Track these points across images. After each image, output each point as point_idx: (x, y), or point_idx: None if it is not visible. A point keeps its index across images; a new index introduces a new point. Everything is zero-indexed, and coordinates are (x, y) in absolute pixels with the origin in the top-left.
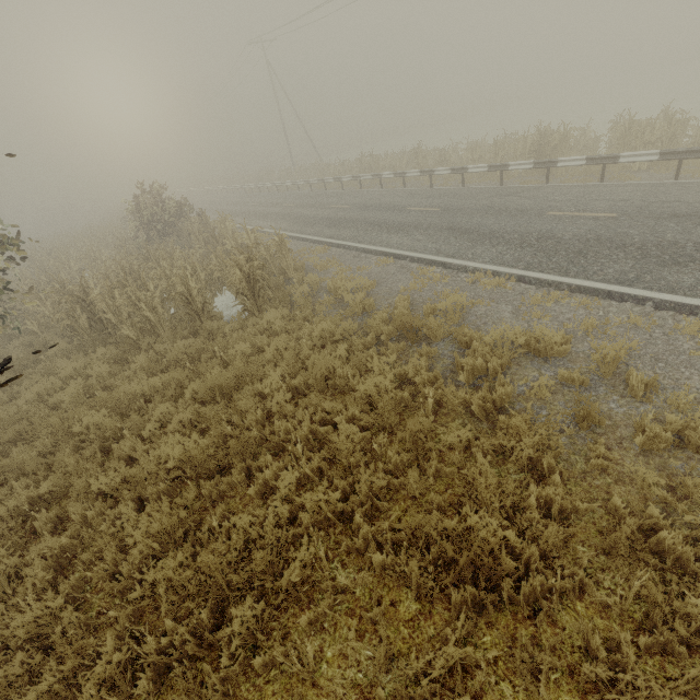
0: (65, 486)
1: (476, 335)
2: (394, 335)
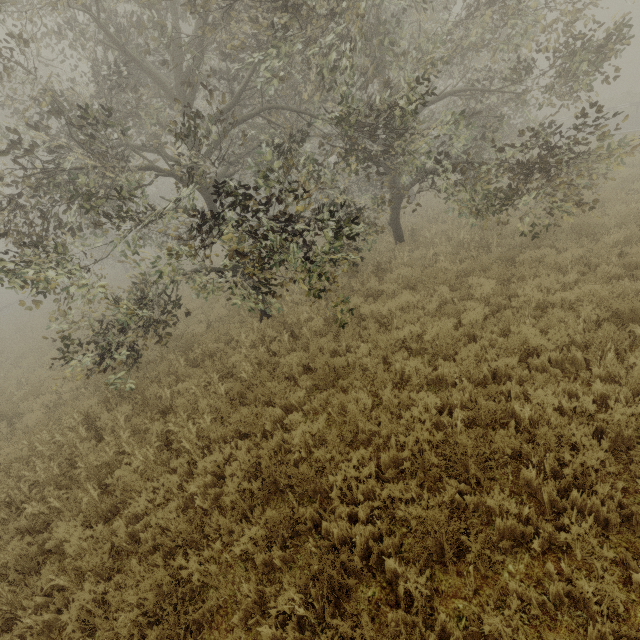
0: None
1: None
2: None
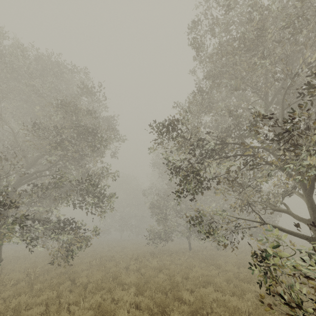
0: None
1: None
2: None
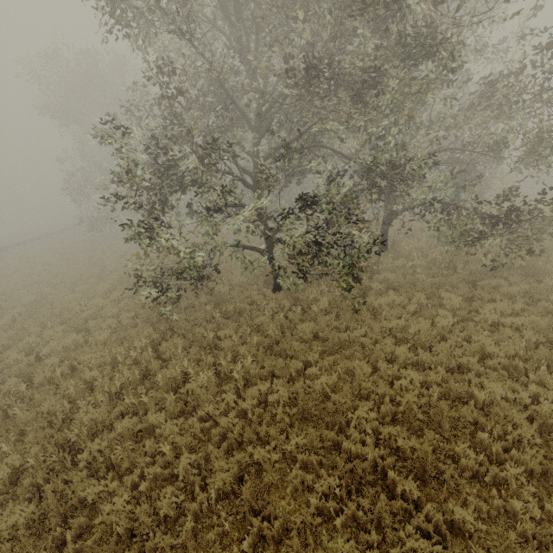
0: None
1: None
2: None
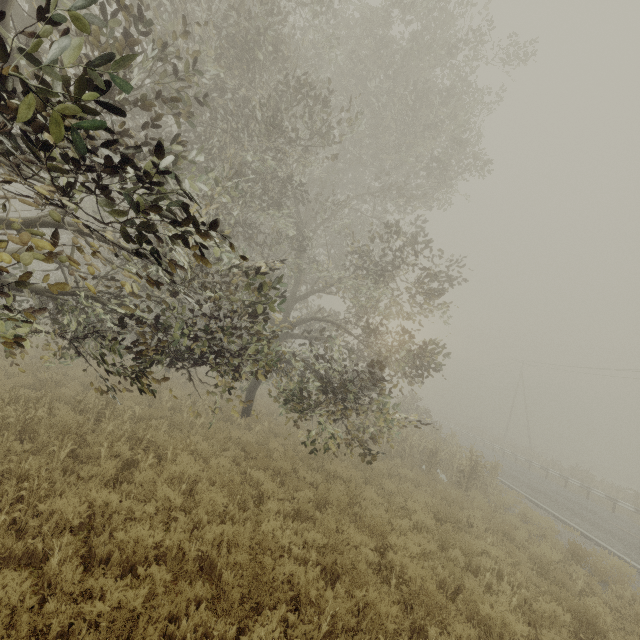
0: (361, 478)
1: (633, 590)
2: (563, 557)
